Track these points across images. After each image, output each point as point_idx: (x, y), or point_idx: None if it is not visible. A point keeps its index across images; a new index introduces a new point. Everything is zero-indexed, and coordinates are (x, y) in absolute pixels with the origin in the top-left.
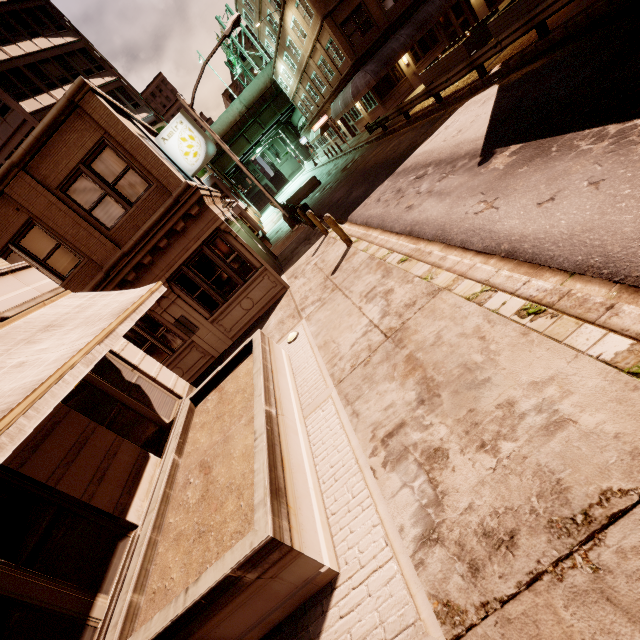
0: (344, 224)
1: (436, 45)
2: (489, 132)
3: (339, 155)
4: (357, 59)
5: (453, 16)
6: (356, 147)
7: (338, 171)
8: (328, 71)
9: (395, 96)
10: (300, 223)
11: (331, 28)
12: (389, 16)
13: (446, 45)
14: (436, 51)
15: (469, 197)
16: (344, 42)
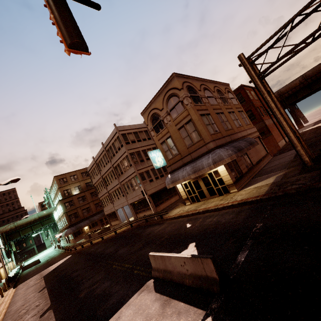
0: (15, 288)
1: (97, 225)
2: (50, 271)
3: (59, 250)
4: (71, 224)
5: (104, 219)
6: (61, 250)
7: (48, 259)
8: (65, 222)
9: (80, 237)
10: (11, 282)
11: (66, 215)
12: (85, 216)
13: (100, 226)
14: (97, 227)
15: (26, 289)
16: (68, 219)
